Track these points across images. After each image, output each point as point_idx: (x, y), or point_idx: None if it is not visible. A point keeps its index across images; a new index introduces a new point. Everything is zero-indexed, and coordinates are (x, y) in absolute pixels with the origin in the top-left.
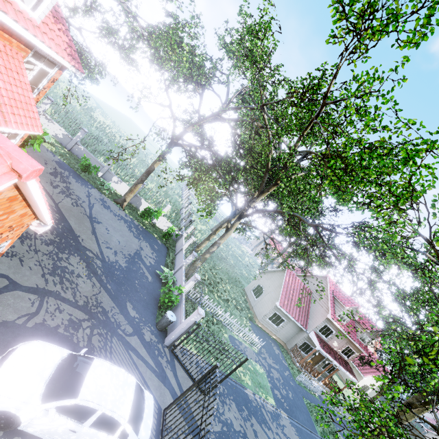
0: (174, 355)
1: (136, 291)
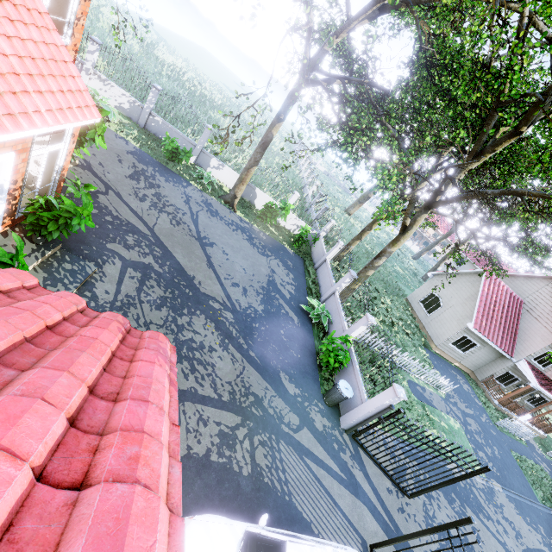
0: (357, 443)
1: (285, 349)
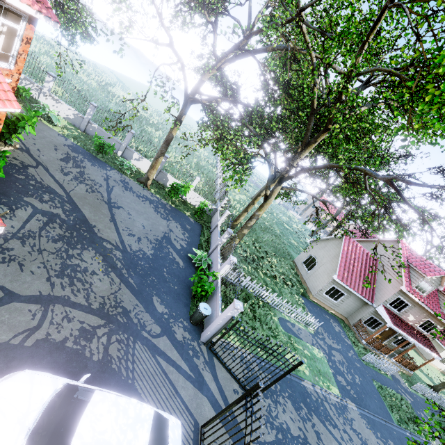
0: (213, 353)
1: (164, 282)
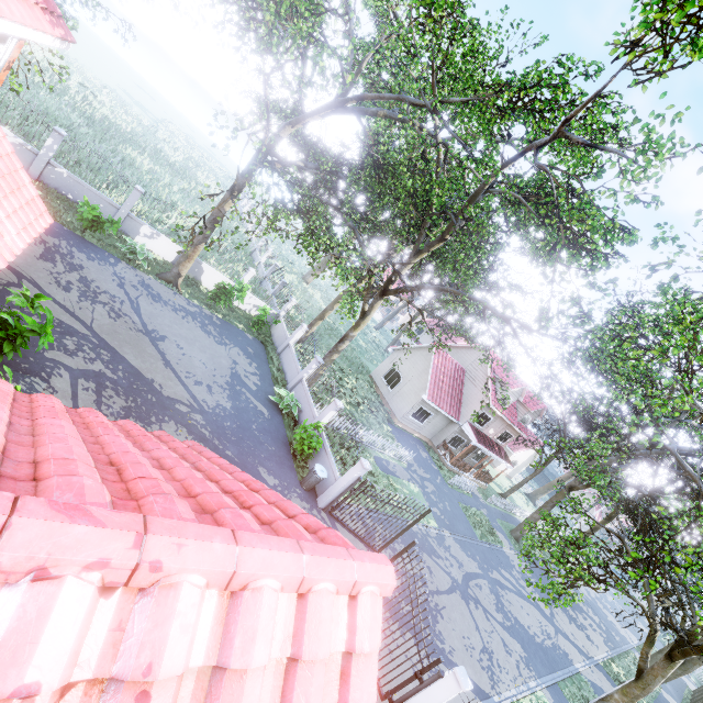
0: (334, 518)
1: (260, 444)
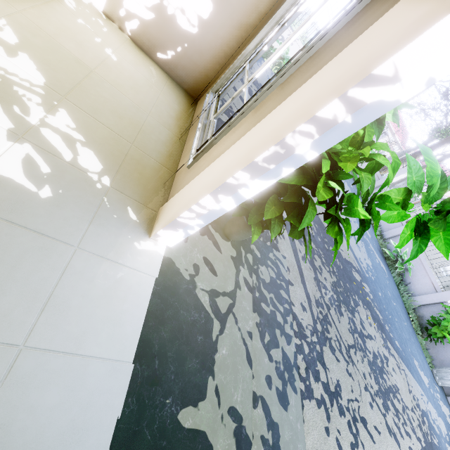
0: None
1: (400, 320)
